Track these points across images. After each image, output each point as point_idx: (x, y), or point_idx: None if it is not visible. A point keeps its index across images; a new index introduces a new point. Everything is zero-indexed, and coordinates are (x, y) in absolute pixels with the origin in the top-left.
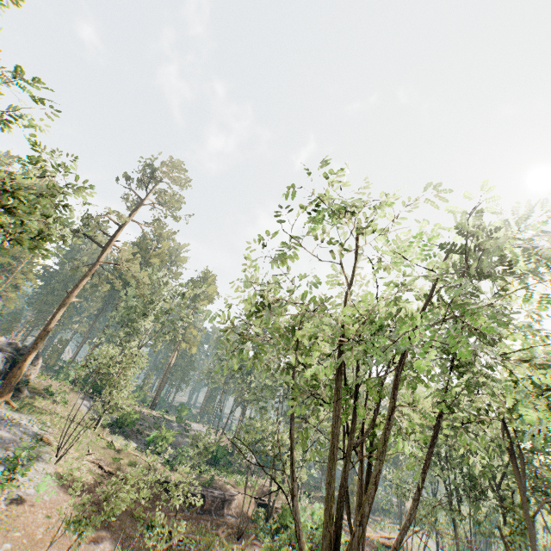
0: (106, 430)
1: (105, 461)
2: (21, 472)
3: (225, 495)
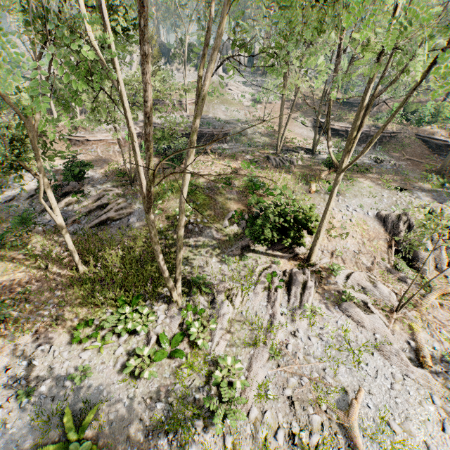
0: (312, 81)
1: (306, 93)
2: (265, 93)
3: (375, 102)
